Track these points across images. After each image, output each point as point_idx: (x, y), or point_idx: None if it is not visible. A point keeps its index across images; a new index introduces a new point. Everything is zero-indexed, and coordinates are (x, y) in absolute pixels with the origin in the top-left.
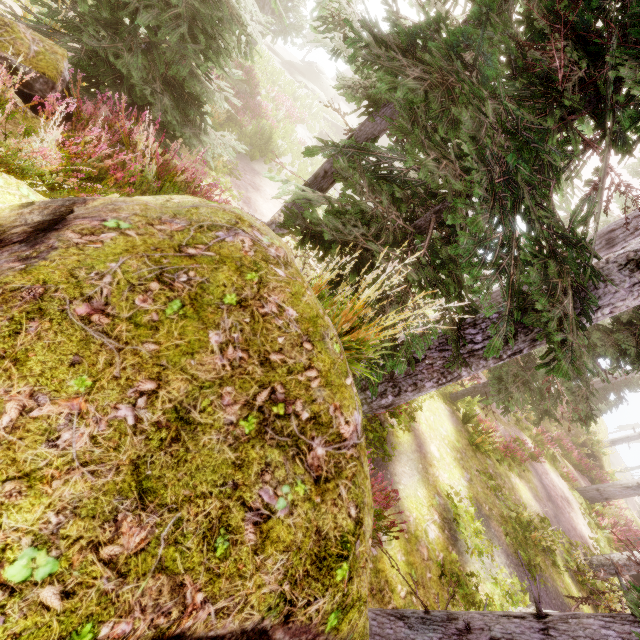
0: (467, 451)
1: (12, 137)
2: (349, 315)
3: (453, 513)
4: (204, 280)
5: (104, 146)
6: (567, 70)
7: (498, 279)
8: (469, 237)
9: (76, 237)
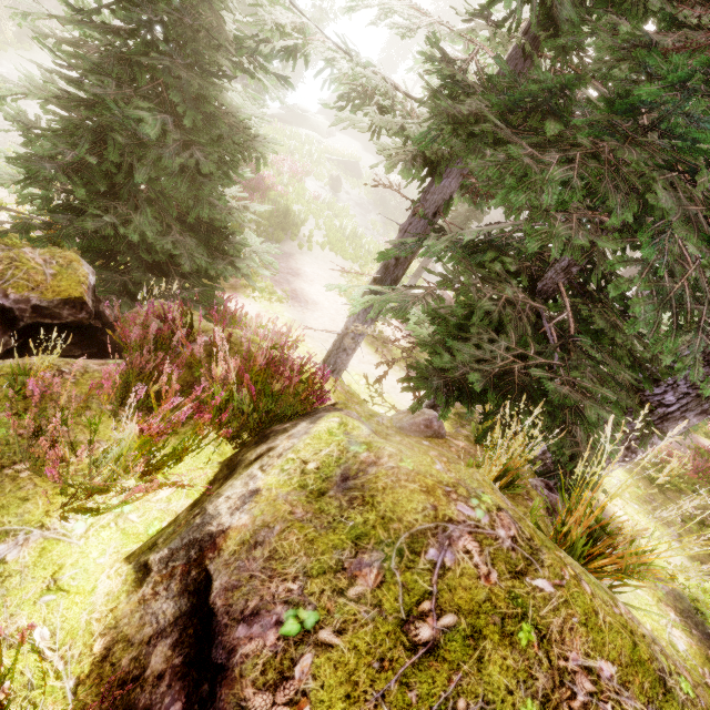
0: (654, 496)
1: (74, 428)
2: (586, 523)
3: (689, 600)
4: (481, 703)
5: (177, 387)
6: (702, 42)
7: (702, 340)
8: (644, 302)
9: (267, 704)
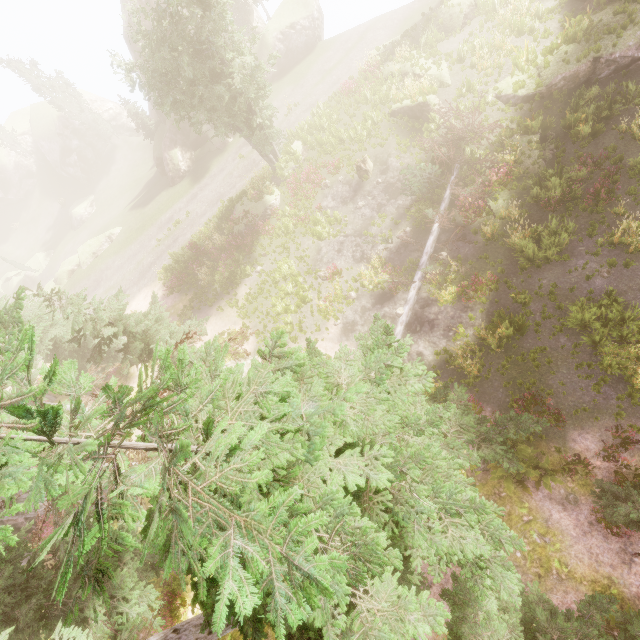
0: None
1: None
2: None
3: None
4: None
5: None
6: None
7: None
8: None
9: None
